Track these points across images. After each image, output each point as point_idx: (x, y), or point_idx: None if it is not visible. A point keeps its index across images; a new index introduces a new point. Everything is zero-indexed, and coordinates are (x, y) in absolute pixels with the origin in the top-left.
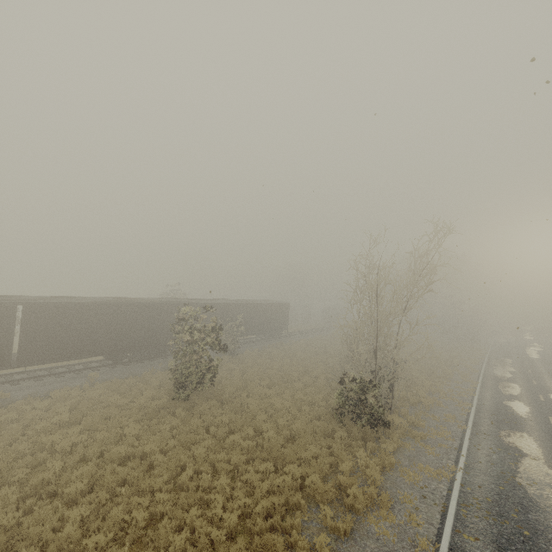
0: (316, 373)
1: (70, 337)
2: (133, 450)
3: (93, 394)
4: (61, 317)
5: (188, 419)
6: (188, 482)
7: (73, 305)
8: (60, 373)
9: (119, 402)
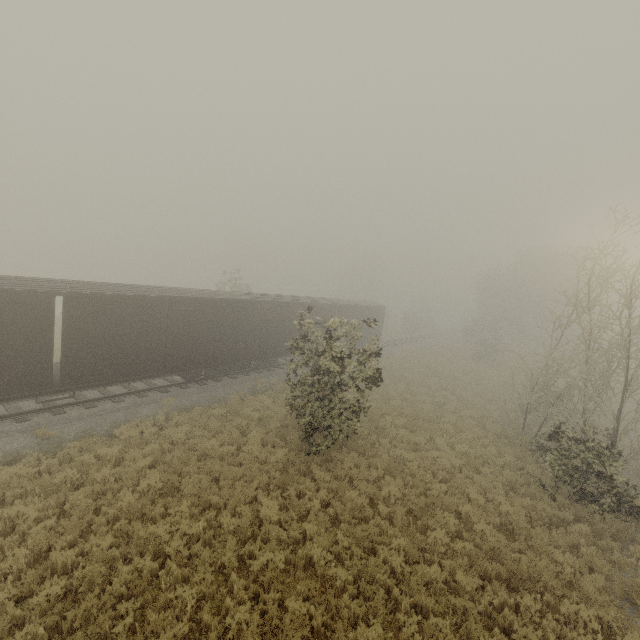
0: (453, 407)
1: (132, 347)
2: (288, 554)
3: (176, 434)
4: (119, 317)
5: (342, 490)
6: (418, 636)
7: (135, 299)
8: (118, 396)
9: (221, 451)
